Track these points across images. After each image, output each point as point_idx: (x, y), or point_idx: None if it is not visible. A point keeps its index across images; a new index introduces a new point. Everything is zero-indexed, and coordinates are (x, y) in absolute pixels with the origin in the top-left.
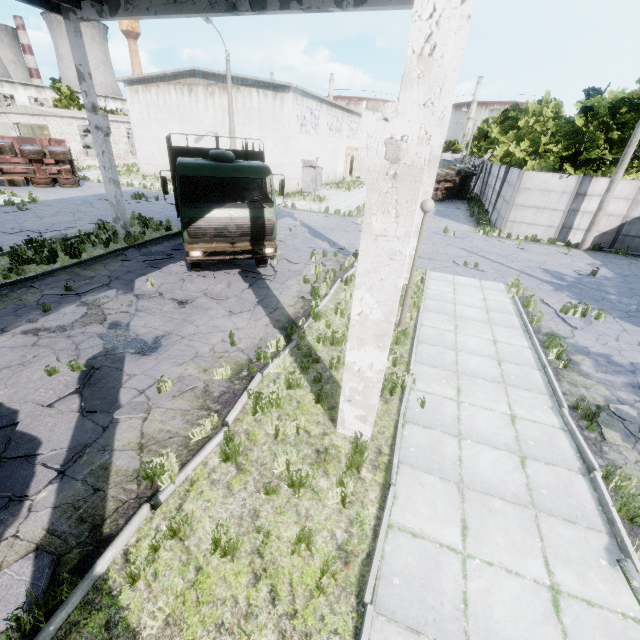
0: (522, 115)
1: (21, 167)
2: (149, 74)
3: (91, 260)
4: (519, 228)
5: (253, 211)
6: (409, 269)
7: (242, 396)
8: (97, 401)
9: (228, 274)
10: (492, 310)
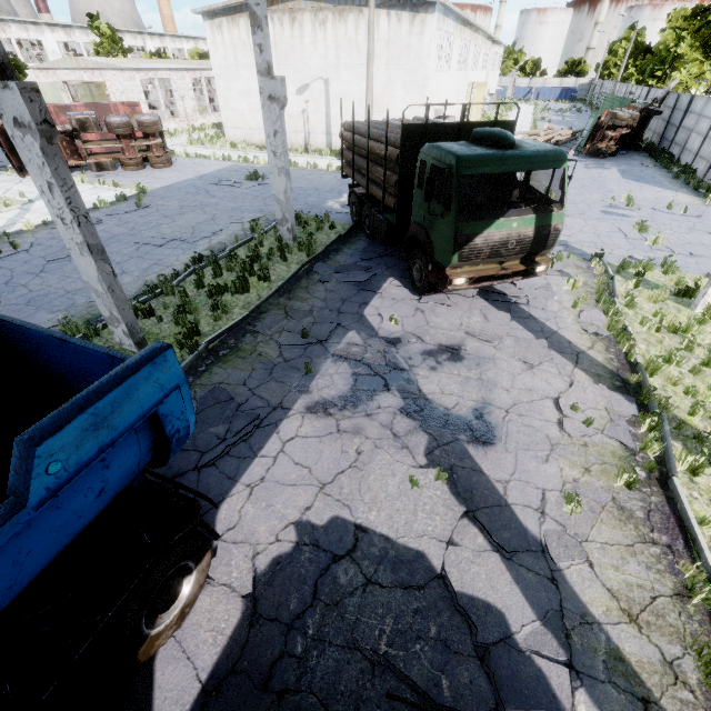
0: None
1: (108, 146)
2: None
3: (285, 283)
4: None
5: (539, 218)
6: None
7: (693, 523)
8: (505, 532)
9: (466, 297)
10: None
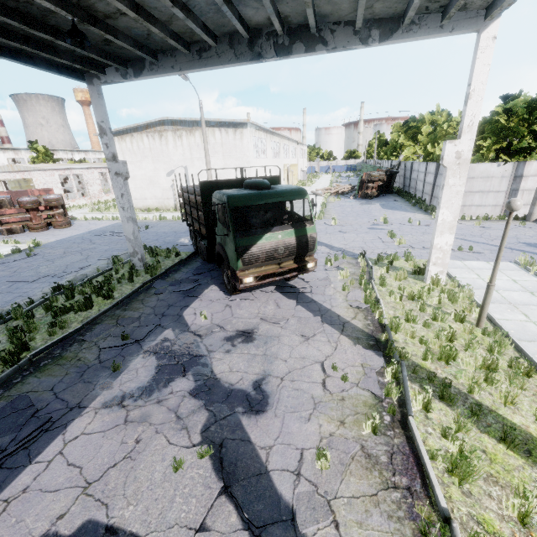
0: (420, 124)
1: (19, 216)
2: (124, 127)
3: (125, 298)
4: (469, 210)
5: (297, 231)
6: (442, 263)
7: (425, 458)
8: (258, 504)
9: (266, 292)
10: (534, 291)
